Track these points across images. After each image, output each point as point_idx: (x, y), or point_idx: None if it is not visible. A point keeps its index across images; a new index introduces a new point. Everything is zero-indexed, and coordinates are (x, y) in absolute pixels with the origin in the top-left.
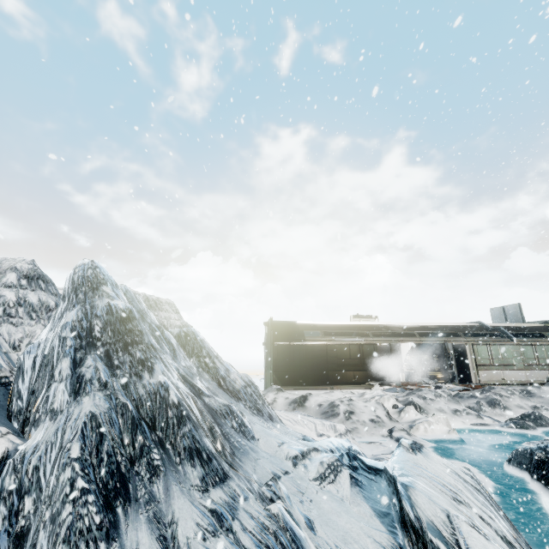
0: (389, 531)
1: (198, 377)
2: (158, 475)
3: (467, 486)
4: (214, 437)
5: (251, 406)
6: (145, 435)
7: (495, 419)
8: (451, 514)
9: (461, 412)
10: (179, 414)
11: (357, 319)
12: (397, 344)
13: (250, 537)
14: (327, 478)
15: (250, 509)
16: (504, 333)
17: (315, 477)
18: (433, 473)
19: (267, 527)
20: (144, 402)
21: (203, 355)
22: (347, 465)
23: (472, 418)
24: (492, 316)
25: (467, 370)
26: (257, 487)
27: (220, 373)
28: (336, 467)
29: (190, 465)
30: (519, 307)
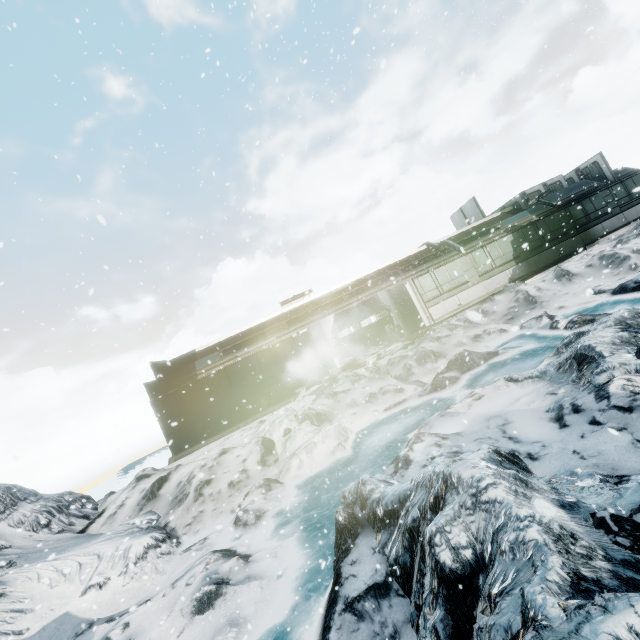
0: None
1: None
2: None
3: None
4: None
5: None
6: None
7: (421, 383)
8: None
9: (377, 394)
10: None
11: (287, 305)
12: (316, 324)
13: None
14: None
15: None
16: (451, 246)
17: None
18: None
19: None
20: None
21: None
22: None
23: (389, 397)
24: (455, 224)
25: (416, 313)
26: None
27: None
28: None
29: None
30: (475, 202)
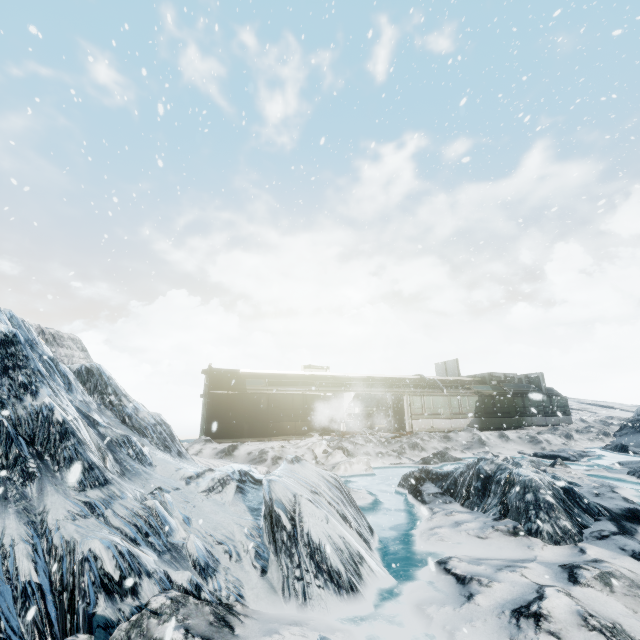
0: (256, 519)
1: (98, 413)
2: (32, 480)
3: (328, 485)
4: (102, 456)
5: (159, 442)
6: (21, 448)
7: (412, 459)
8: (298, 495)
9: (384, 454)
10: (63, 431)
11: (308, 369)
12: (341, 394)
13: (120, 520)
14: (215, 489)
15: (127, 503)
16: (438, 385)
17: (204, 490)
18: (303, 476)
19: (139, 514)
20: (23, 421)
21: (108, 392)
22: (237, 479)
23: (392, 459)
24: (436, 370)
25: (403, 419)
26: (140, 494)
27: (127, 411)
28: (226, 480)
29: (69, 471)
30: (457, 362)
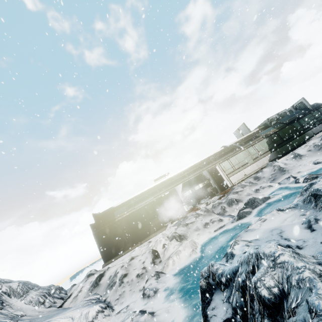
0: None
1: None
2: None
3: None
4: None
5: None
6: None
7: (232, 216)
8: None
9: (209, 223)
10: None
11: (157, 181)
12: (173, 189)
13: None
14: None
15: None
16: (236, 146)
17: None
18: None
19: None
20: None
21: None
22: None
23: (216, 224)
24: (236, 136)
25: (223, 181)
26: None
27: None
28: None
29: None
30: (244, 125)
